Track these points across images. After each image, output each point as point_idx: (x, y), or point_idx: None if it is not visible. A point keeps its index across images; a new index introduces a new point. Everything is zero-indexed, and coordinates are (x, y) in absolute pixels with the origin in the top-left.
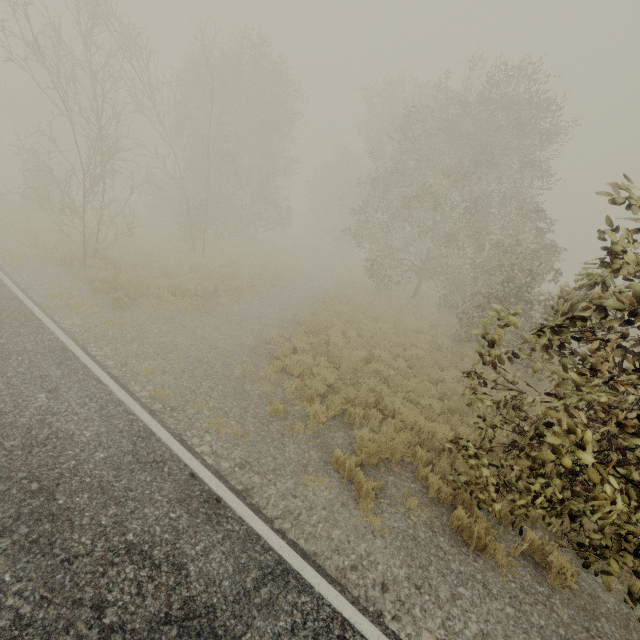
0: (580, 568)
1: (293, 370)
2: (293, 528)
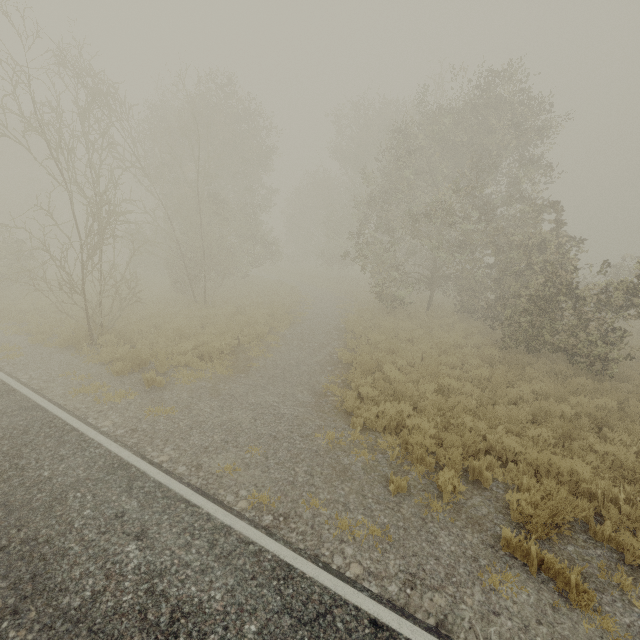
0: None
1: (375, 424)
2: None
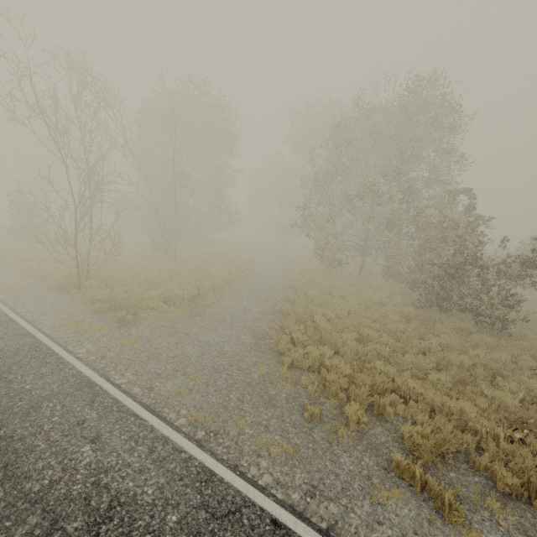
0: None
1: (302, 364)
2: None
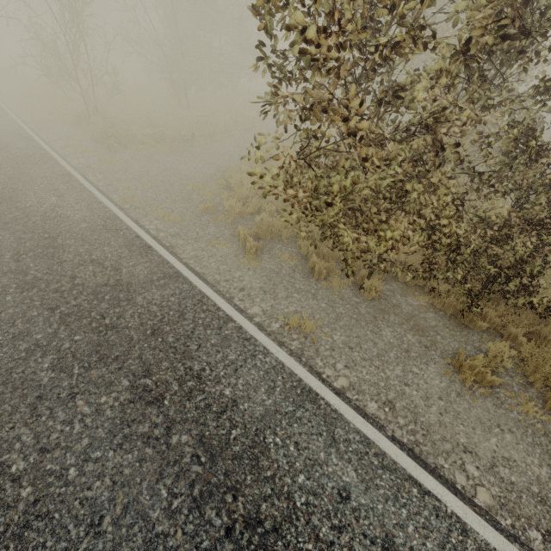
0: (399, 294)
1: (234, 187)
2: (195, 263)
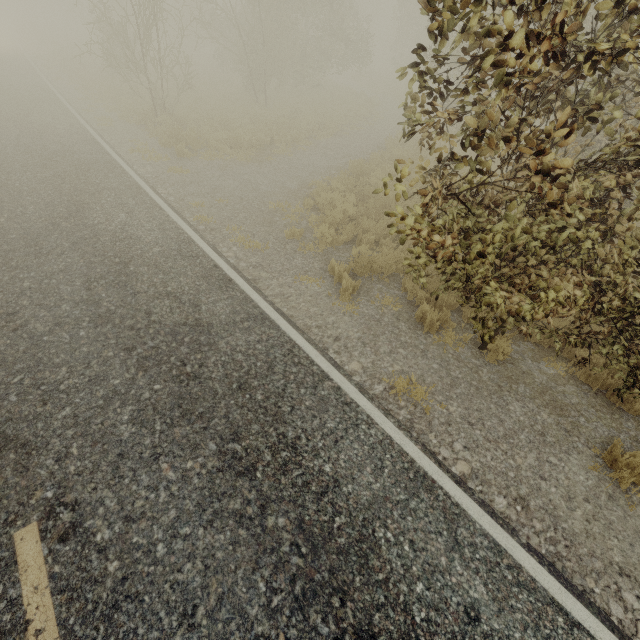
0: (529, 358)
1: (323, 208)
2: (282, 302)
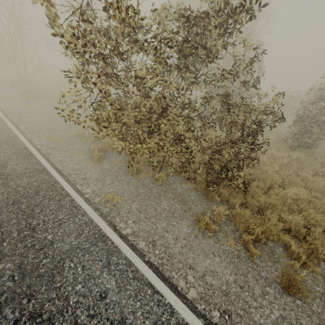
0: (178, 182)
1: None
2: (59, 164)
